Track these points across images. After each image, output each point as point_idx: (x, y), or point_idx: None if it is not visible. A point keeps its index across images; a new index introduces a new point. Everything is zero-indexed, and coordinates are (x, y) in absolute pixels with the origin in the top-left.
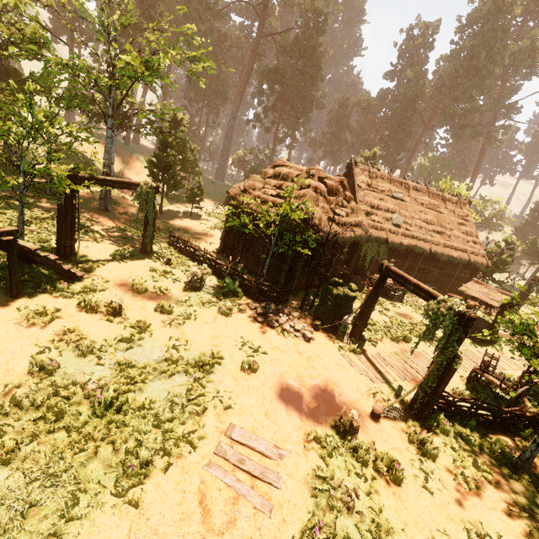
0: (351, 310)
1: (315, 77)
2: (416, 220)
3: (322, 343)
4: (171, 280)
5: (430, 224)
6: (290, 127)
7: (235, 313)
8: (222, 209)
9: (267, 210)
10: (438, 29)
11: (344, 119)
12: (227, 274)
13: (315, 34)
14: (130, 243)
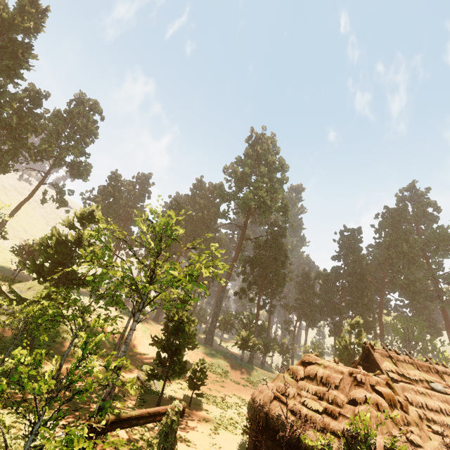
0: None
1: (285, 262)
2: None
3: None
4: None
5: None
6: (268, 296)
7: None
8: (217, 386)
9: (326, 447)
10: (361, 231)
11: (310, 287)
12: None
13: (279, 237)
14: None
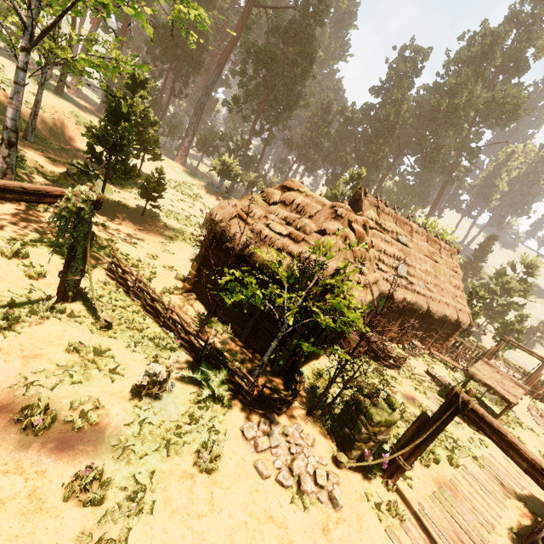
0: (387, 435)
1: (307, 72)
2: (417, 270)
3: (354, 504)
4: (107, 372)
5: (428, 275)
6: (270, 120)
7: (223, 459)
8: (183, 206)
9: (277, 263)
10: (428, 56)
11: (326, 125)
12: (205, 356)
13: (313, 22)
14: (36, 278)
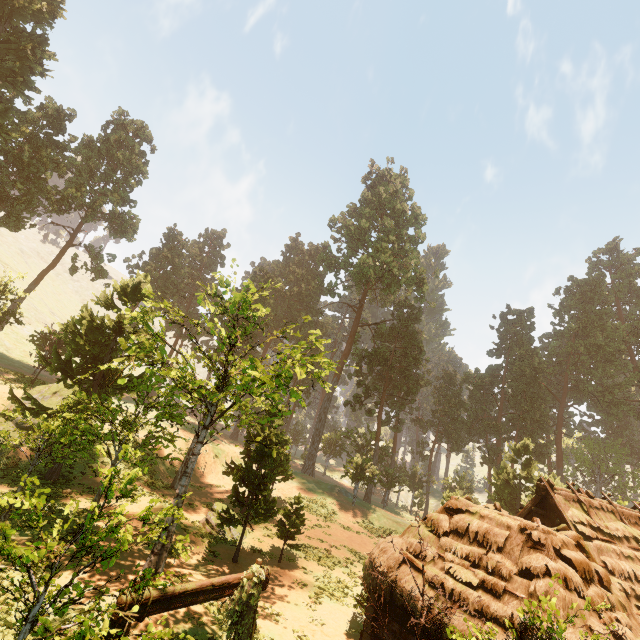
0: None
1: (419, 358)
2: None
3: None
4: None
5: None
6: (394, 406)
7: None
8: (320, 533)
9: None
10: (532, 314)
11: (455, 395)
12: None
13: (411, 322)
14: None
